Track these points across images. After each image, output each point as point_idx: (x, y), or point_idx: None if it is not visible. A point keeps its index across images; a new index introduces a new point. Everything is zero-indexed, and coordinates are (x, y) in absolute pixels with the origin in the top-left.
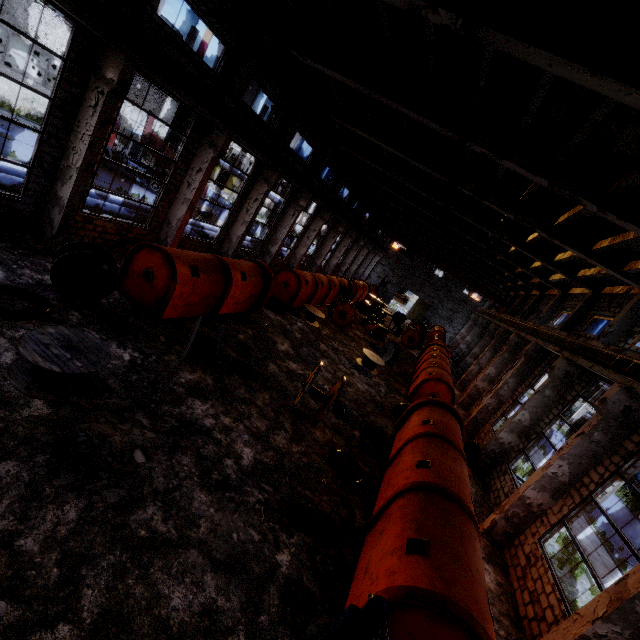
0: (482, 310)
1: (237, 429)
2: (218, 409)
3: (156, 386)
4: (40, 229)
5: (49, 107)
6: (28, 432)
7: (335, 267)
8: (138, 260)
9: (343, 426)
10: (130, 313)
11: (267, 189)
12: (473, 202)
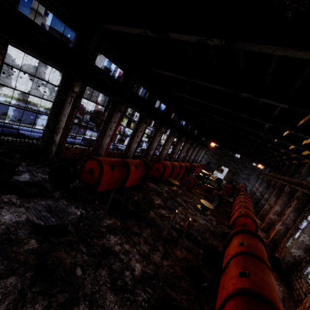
0: (265, 173)
1: (132, 252)
2: (122, 240)
3: (91, 228)
4: (47, 155)
5: (52, 105)
6: (25, 258)
7: (183, 158)
8: (87, 164)
9: (192, 247)
10: (82, 190)
11: (146, 126)
12: (248, 120)
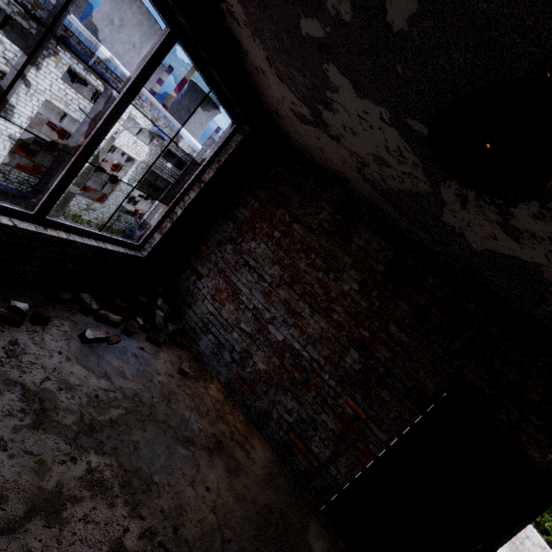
0: None
1: None
2: None
3: None
4: None
5: None
6: None
7: None
8: None
9: None
10: None
11: None
12: None
